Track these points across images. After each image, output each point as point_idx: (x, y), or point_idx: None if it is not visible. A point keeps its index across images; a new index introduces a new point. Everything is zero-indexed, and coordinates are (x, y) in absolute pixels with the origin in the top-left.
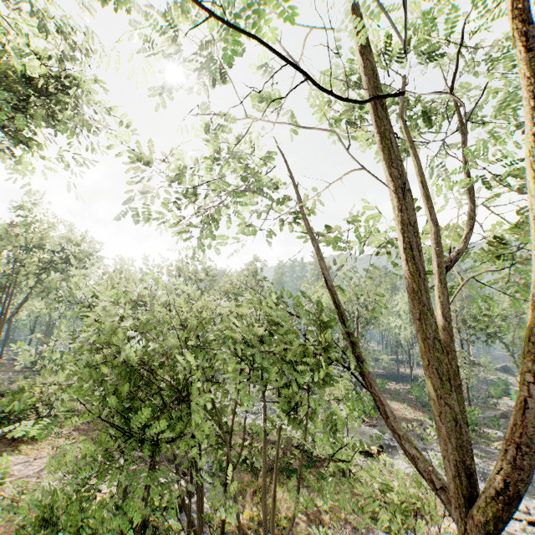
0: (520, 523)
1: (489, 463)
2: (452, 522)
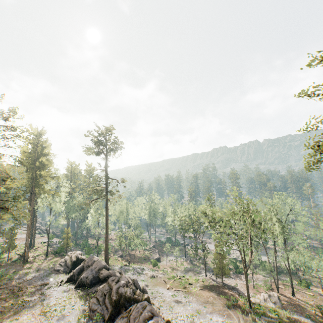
0: None
1: None
2: None
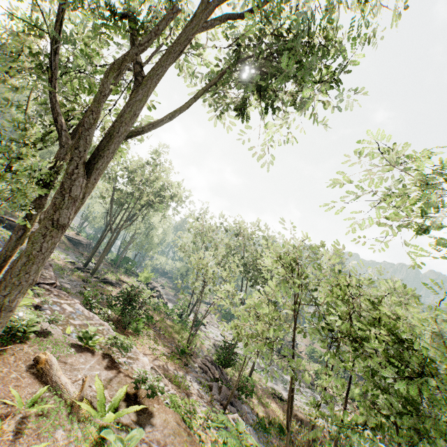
0: None
1: None
2: None
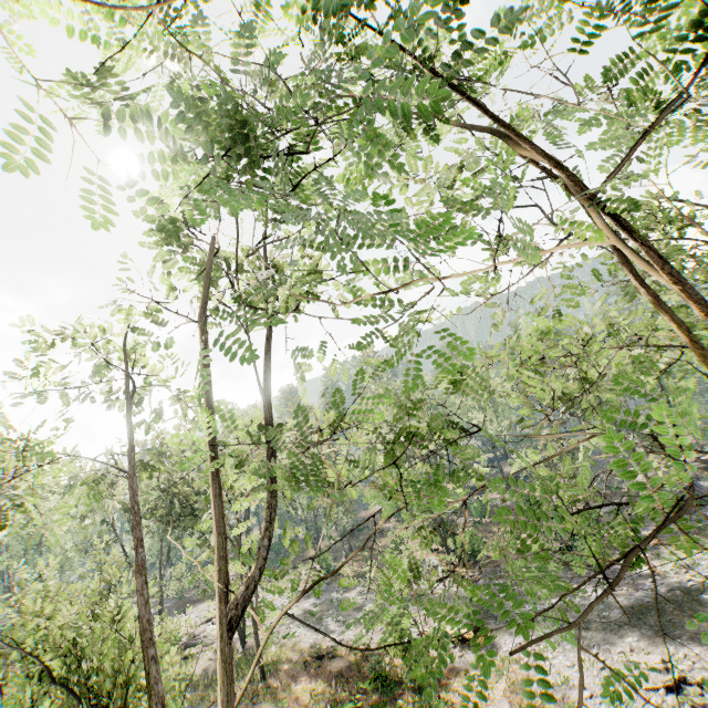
0: (657, 694)
1: (618, 592)
2: None
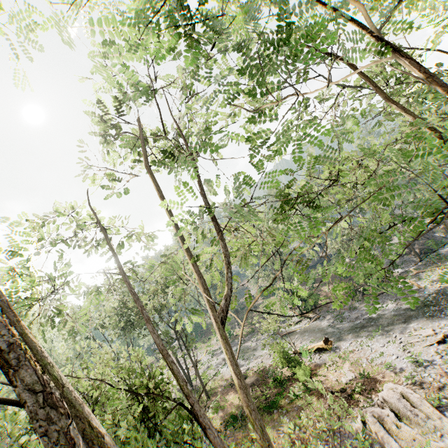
0: (433, 347)
1: (400, 303)
2: (391, 377)
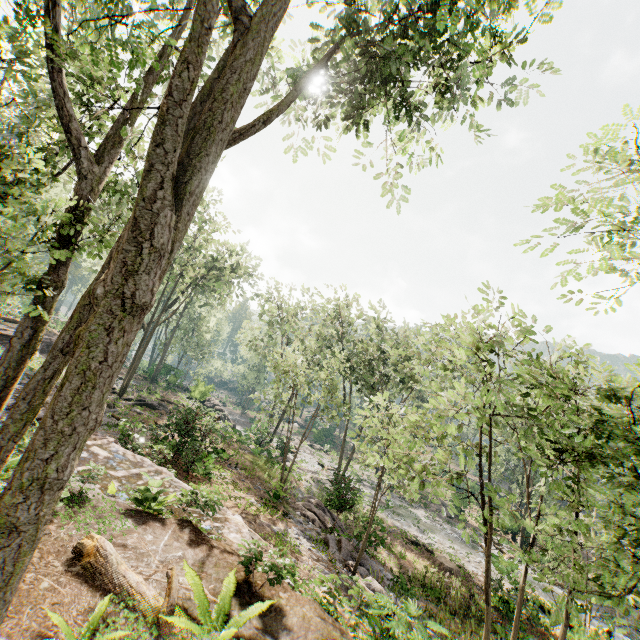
0: None
1: None
2: None
